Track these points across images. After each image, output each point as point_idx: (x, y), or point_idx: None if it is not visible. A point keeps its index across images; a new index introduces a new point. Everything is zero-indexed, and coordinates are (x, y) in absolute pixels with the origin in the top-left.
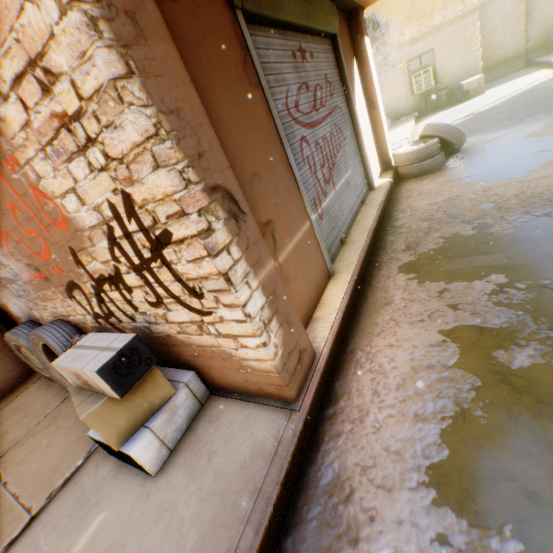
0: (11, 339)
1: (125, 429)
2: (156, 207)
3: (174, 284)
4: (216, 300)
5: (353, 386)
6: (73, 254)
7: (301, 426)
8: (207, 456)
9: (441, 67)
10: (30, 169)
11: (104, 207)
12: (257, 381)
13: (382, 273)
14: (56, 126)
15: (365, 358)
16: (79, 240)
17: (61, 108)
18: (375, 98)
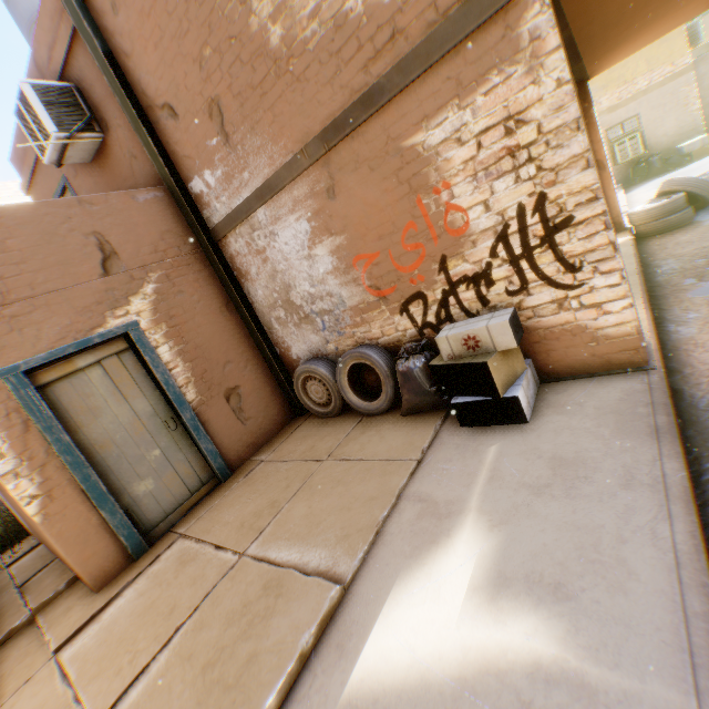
0: (307, 369)
1: (504, 382)
2: (568, 199)
3: (551, 265)
4: (593, 270)
5: (691, 362)
6: (439, 262)
7: (663, 374)
8: (576, 405)
9: (650, 132)
10: (445, 193)
11: (509, 210)
12: (605, 352)
13: (669, 301)
14: (500, 156)
15: (691, 347)
16: (458, 246)
17: (515, 143)
18: (604, 160)
